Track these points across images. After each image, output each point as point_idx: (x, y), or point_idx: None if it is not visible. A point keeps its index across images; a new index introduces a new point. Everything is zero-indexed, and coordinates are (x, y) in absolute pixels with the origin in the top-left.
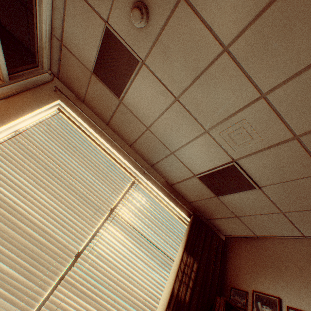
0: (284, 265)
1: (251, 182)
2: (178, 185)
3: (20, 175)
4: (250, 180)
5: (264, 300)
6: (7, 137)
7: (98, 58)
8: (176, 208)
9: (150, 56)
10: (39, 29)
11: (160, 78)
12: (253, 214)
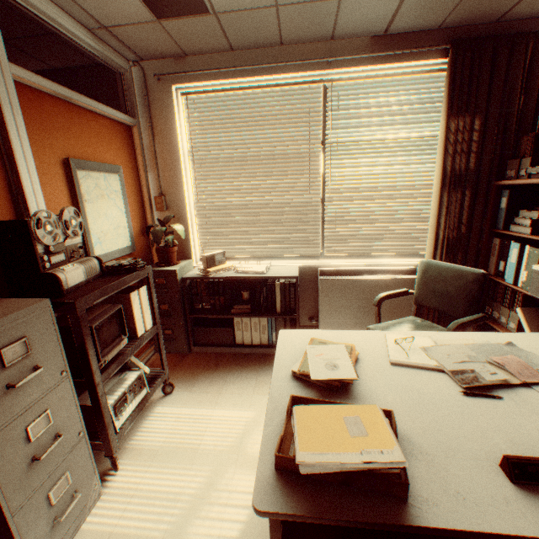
0: None
1: None
2: (394, 26)
3: (229, 183)
4: None
5: None
6: (191, 165)
7: (144, 1)
8: (413, 64)
9: None
10: (84, 45)
11: None
12: None
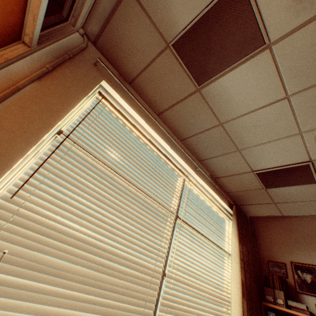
0: (315, 239)
1: (315, 178)
2: (223, 178)
3: (86, 198)
4: (315, 177)
5: (302, 268)
6: (52, 145)
7: (195, 26)
8: (219, 200)
9: (287, 39)
10: None
11: (281, 70)
12: (294, 201)
